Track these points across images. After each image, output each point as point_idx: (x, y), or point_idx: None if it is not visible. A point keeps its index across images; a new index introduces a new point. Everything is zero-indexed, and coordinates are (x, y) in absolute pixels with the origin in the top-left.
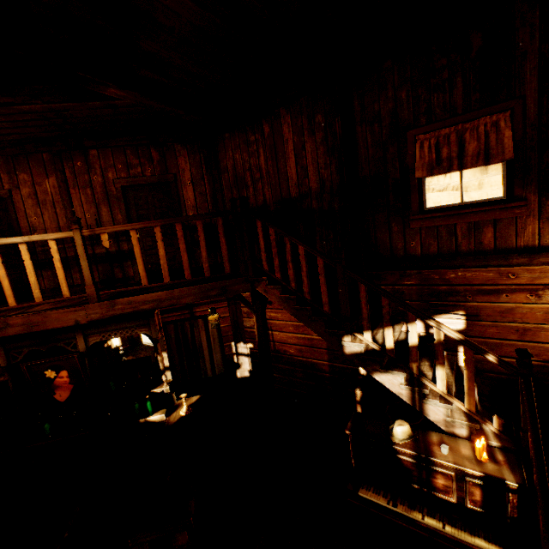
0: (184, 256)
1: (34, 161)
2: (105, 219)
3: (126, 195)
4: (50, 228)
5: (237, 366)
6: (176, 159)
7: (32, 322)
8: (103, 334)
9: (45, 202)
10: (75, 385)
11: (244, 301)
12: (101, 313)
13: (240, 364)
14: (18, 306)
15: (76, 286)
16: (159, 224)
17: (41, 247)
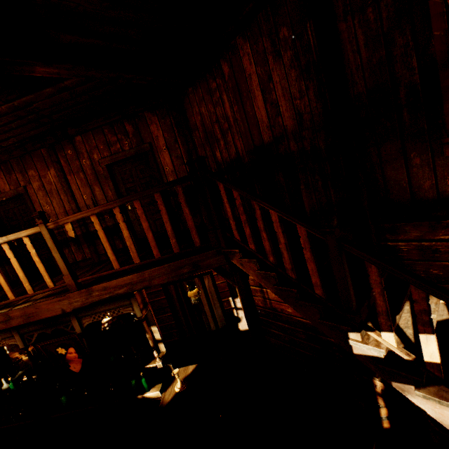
0: (148, 235)
1: (36, 158)
2: (99, 197)
3: (113, 172)
4: (59, 213)
5: (237, 320)
6: (148, 128)
7: (27, 313)
8: (93, 315)
9: (51, 191)
10: (83, 359)
11: (222, 273)
12: (82, 301)
13: (240, 317)
14: (16, 299)
15: (88, 259)
16: (117, 204)
17: (57, 230)
